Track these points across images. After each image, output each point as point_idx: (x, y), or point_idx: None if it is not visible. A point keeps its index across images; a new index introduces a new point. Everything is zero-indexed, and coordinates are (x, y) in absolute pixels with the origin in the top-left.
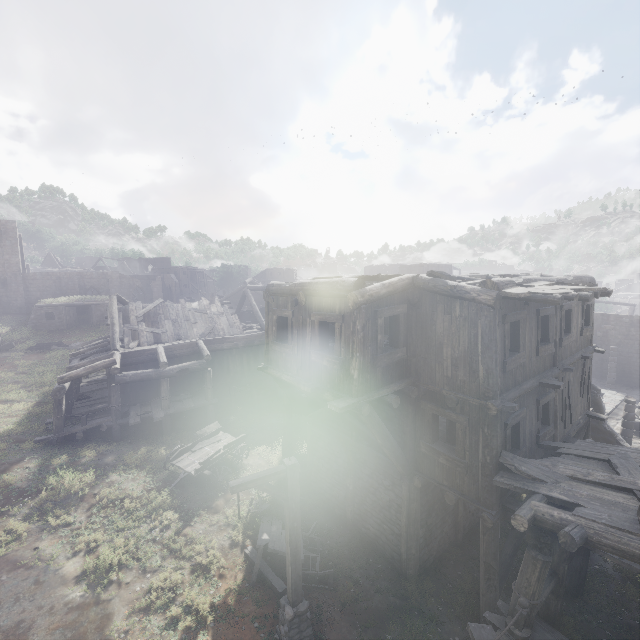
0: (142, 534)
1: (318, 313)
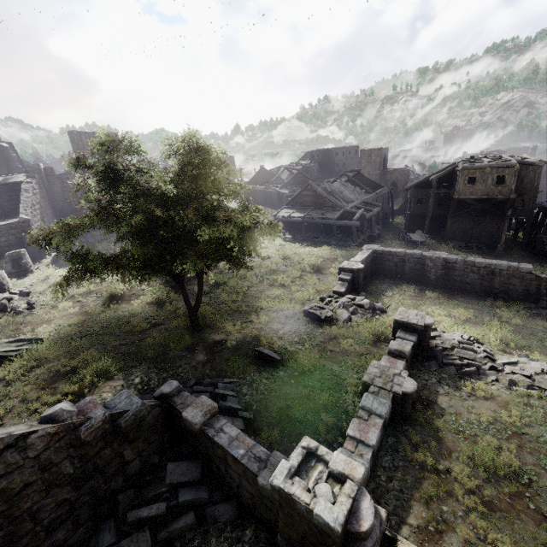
0: None
1: (498, 173)
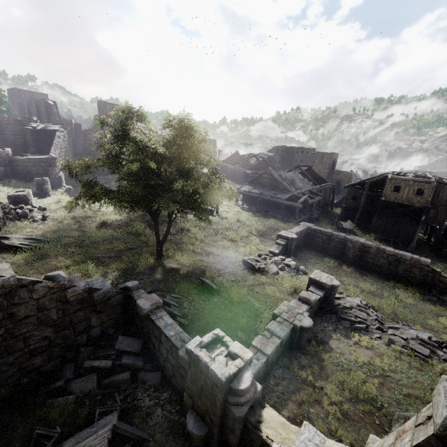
0: None
1: (418, 186)
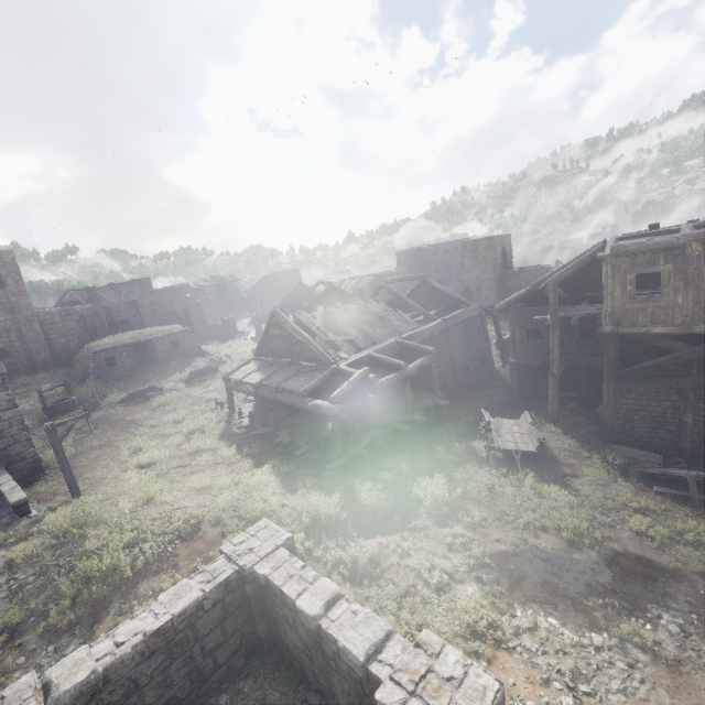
0: (555, 506)
1: None
